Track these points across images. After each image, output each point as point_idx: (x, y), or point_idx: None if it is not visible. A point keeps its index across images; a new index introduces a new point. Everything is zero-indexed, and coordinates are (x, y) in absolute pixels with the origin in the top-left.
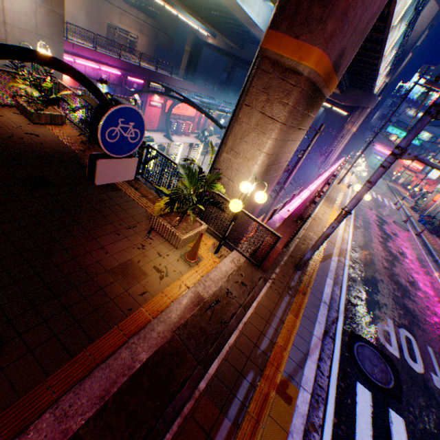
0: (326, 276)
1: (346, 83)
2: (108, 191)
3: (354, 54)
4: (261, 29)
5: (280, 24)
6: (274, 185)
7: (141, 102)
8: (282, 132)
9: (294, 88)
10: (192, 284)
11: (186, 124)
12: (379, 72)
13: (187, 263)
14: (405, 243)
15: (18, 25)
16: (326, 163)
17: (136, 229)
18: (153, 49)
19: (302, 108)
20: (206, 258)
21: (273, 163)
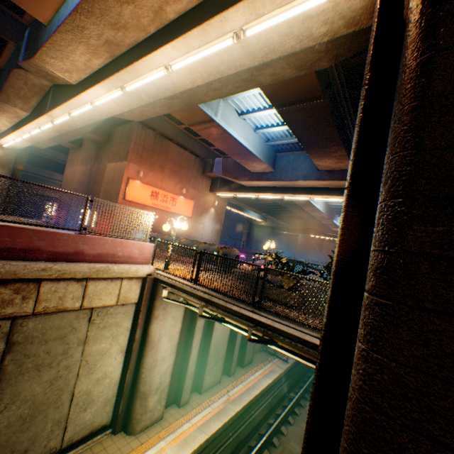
0: None
1: None
2: None
3: None
4: (322, 211)
5: None
6: None
7: None
8: None
9: None
10: None
11: None
12: None
13: None
14: None
15: (205, 238)
16: None
17: None
18: None
19: None
20: None
21: None
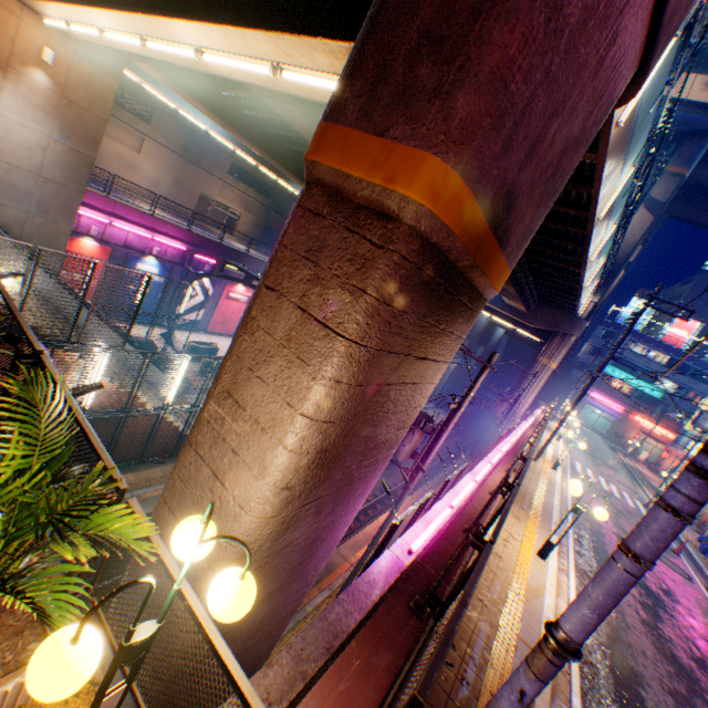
0: None
1: (533, 297)
2: None
3: (540, 219)
4: None
5: (346, 107)
6: (406, 457)
7: (215, 290)
8: (357, 363)
9: (380, 251)
10: None
11: None
12: (583, 285)
13: None
14: (699, 621)
15: (8, 159)
16: (511, 414)
17: None
18: (261, 230)
19: (413, 307)
20: None
21: (346, 438)
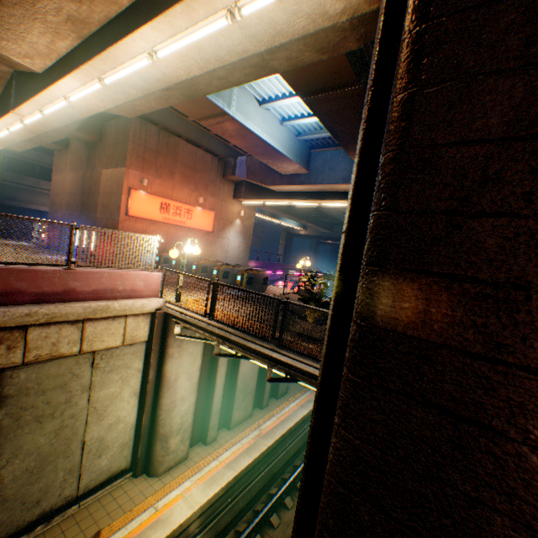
0: None
1: None
2: None
3: None
4: None
5: None
6: None
7: None
8: None
9: None
10: None
11: None
12: None
13: None
14: None
15: (231, 256)
16: None
17: None
18: None
19: None
20: None
21: None
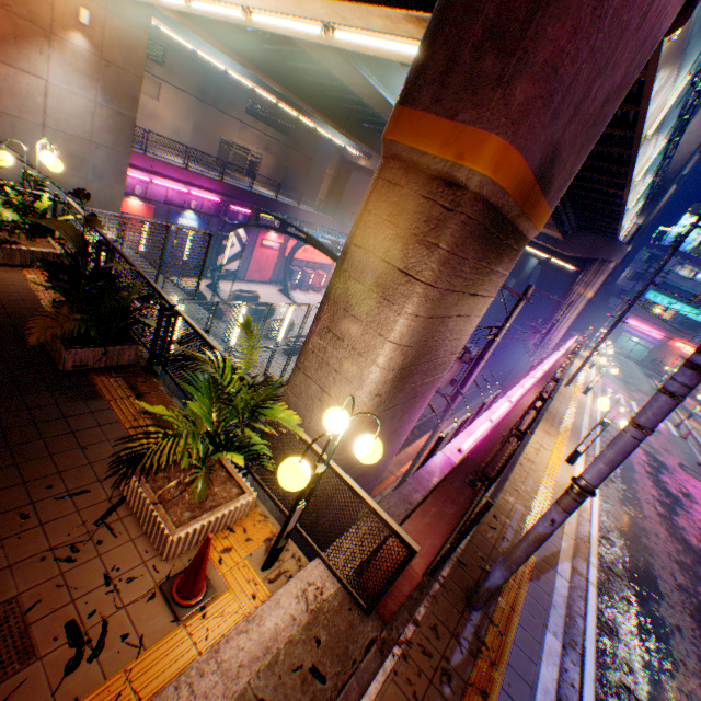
0: (545, 624)
1: (571, 223)
2: (69, 399)
3: (580, 162)
4: None
5: (419, 94)
6: (445, 385)
7: (249, 240)
8: (430, 301)
9: (450, 214)
10: (159, 686)
11: (317, 275)
12: (625, 208)
13: (174, 605)
14: None
15: (64, 129)
16: (543, 345)
17: (83, 498)
18: (282, 172)
19: (472, 254)
20: (235, 583)
21: (417, 360)
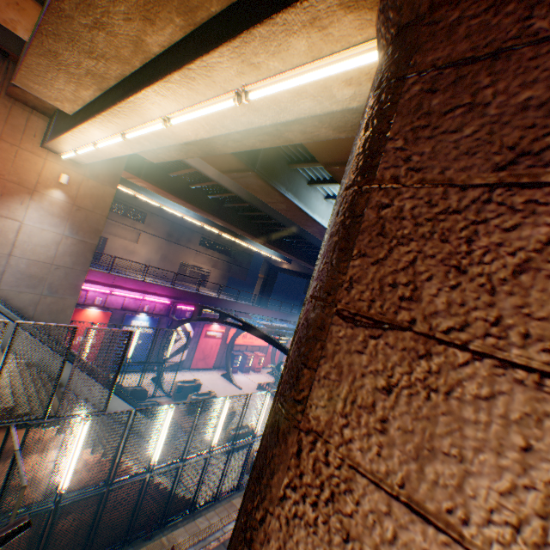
0: None
1: None
2: None
3: None
4: None
5: None
6: None
7: (195, 331)
8: None
9: None
10: None
11: (256, 355)
12: None
13: None
14: None
15: (28, 256)
16: None
17: None
18: (226, 279)
19: None
20: None
21: None
